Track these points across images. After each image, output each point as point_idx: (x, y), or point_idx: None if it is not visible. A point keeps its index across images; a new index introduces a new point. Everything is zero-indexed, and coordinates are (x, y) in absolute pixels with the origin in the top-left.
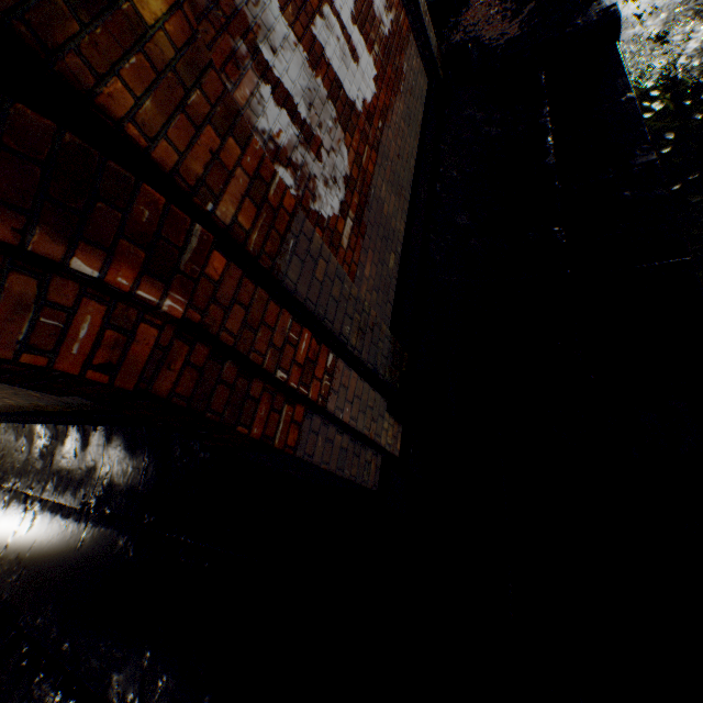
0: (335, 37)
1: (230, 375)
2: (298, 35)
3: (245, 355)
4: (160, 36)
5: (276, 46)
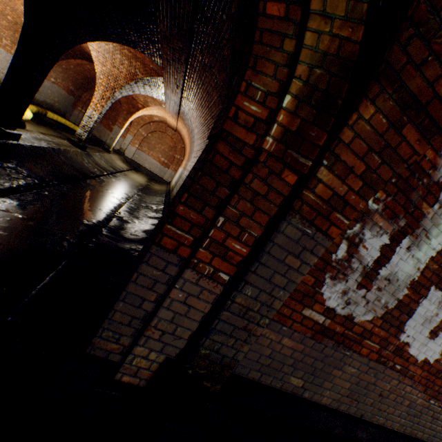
0: (436, 311)
1: (221, 192)
2: (424, 271)
3: (237, 191)
4: (398, 139)
5: (411, 250)
